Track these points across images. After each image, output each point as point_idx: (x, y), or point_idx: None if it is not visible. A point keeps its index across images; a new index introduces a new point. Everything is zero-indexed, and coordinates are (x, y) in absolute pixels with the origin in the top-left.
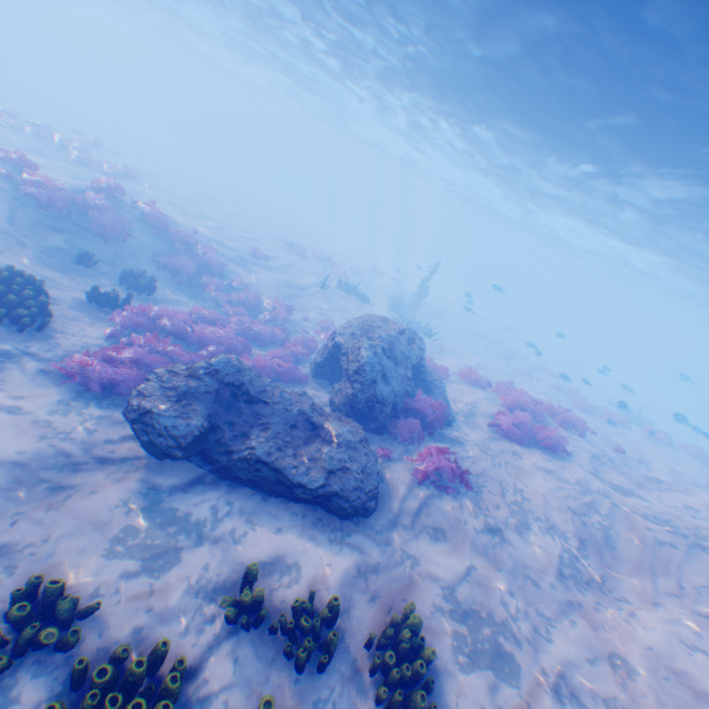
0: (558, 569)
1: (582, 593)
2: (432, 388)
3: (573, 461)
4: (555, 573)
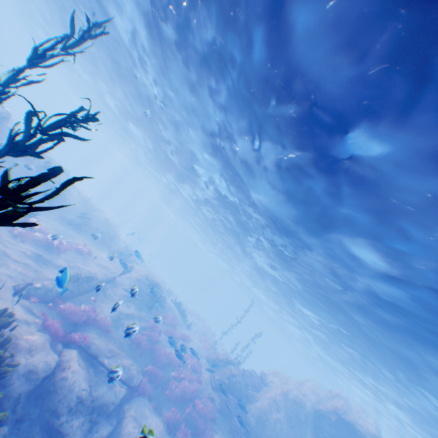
0: None
1: None
2: None
3: None
4: None
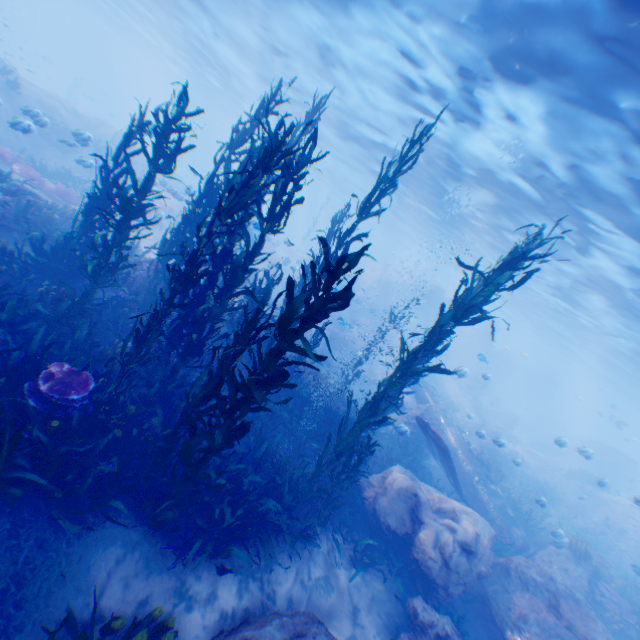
0: None
1: None
2: None
3: None
4: None
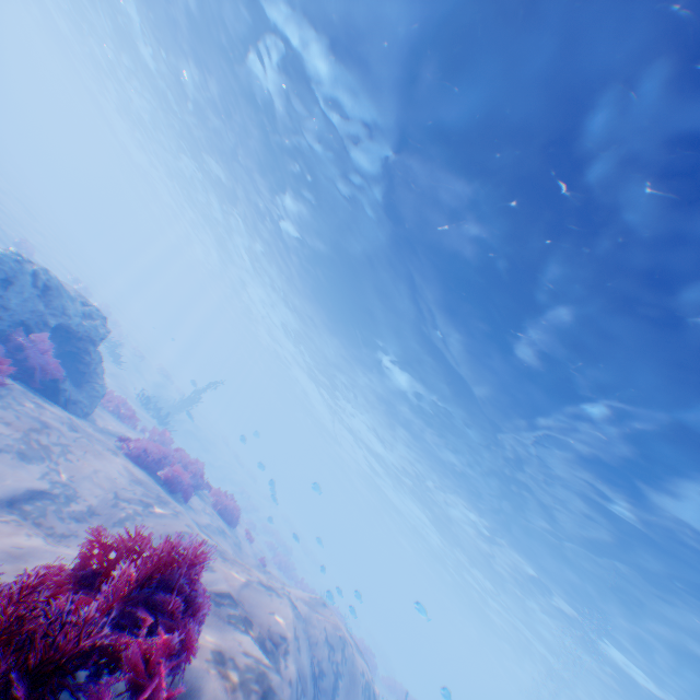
0: (14, 498)
1: (10, 512)
2: (88, 385)
3: (188, 508)
4: (2, 495)
